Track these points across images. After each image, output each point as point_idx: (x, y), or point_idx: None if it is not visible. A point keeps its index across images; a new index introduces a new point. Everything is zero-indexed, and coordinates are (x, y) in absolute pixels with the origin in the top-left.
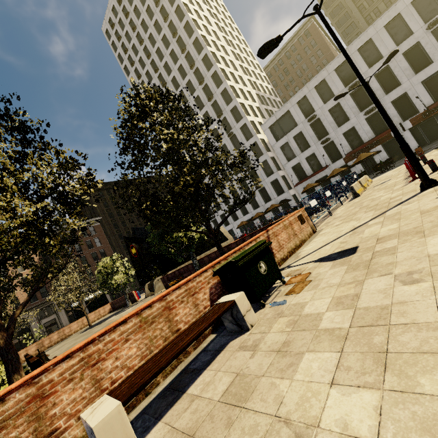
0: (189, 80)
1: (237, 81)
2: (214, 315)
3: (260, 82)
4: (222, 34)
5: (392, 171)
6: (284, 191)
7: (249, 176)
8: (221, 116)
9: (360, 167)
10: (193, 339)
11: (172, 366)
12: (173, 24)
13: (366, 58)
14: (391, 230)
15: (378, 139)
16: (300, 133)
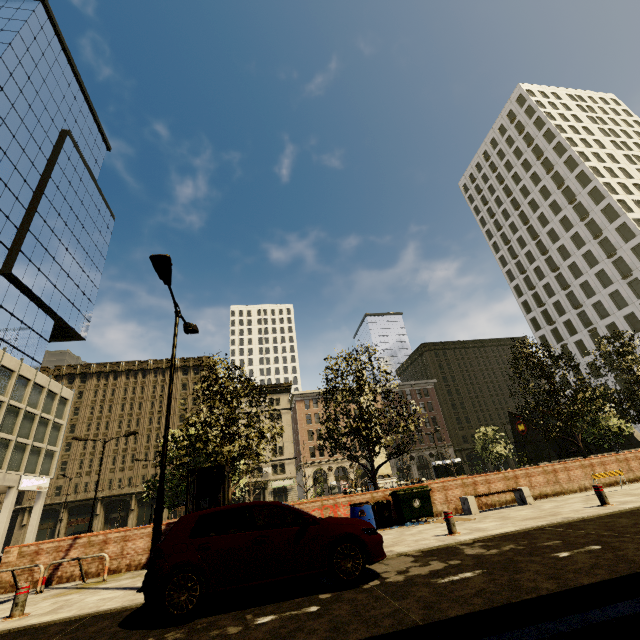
0: (576, 232)
1: None
2: None
3: None
4: (635, 167)
5: None
6: None
7: None
8: (628, 277)
9: None
10: None
11: None
12: (558, 175)
13: None
14: None
15: None
16: None
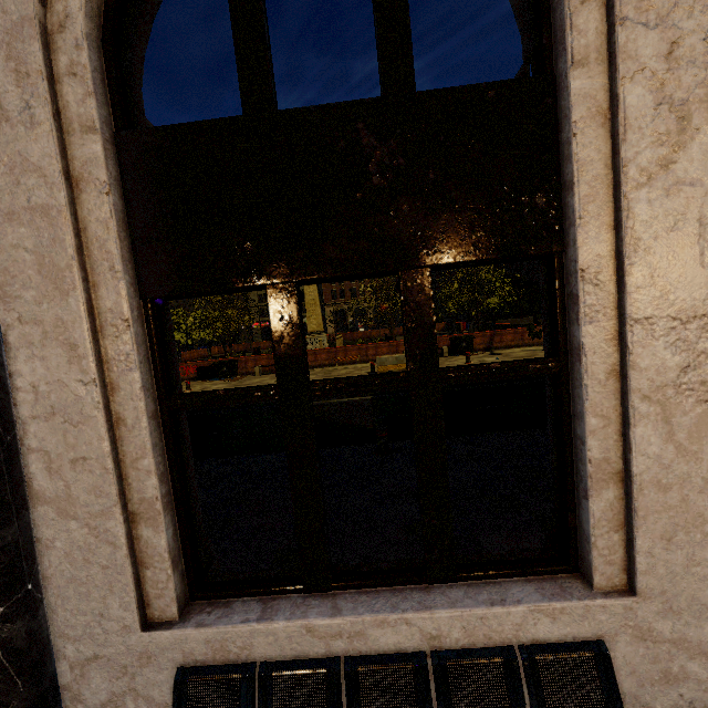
0: None
1: None
2: None
3: None
4: None
5: None
6: None
7: None
8: None
9: None
10: None
11: None
12: None
13: None
14: (516, 354)
15: None
16: None
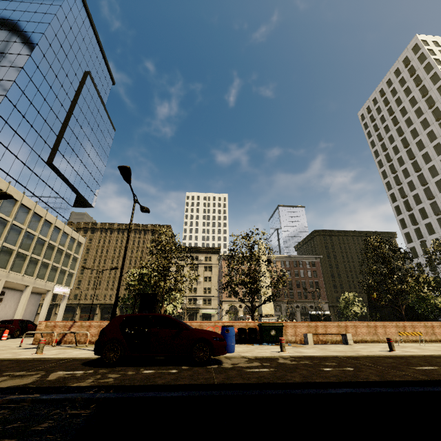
0: None
1: None
2: None
3: None
4: None
5: None
6: None
7: None
8: None
9: None
10: None
11: None
12: (438, 110)
13: None
14: None
15: None
16: None
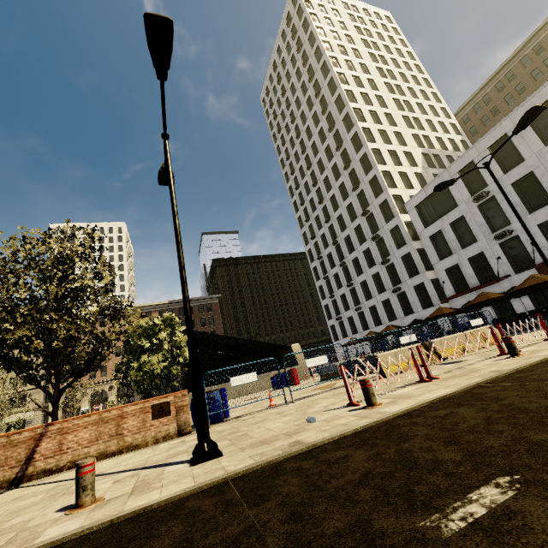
0: (329, 144)
1: (390, 140)
2: None
3: (438, 134)
4: (385, 80)
5: None
6: (433, 304)
7: (386, 272)
8: (358, 189)
9: None
10: None
11: None
12: (318, 83)
13: None
14: None
15: None
16: (462, 218)
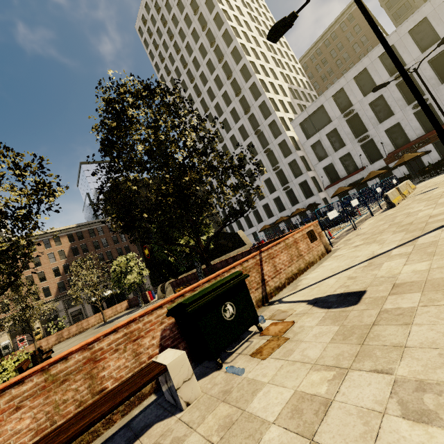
0: (218, 75)
1: (268, 74)
2: (128, 390)
3: (294, 75)
4: (255, 24)
5: (443, 176)
6: (313, 194)
7: (276, 176)
8: (248, 112)
9: (404, 169)
10: (74, 436)
11: (82, 442)
12: (203, 17)
13: (419, 41)
14: (416, 272)
15: (428, 137)
16: (335, 130)
